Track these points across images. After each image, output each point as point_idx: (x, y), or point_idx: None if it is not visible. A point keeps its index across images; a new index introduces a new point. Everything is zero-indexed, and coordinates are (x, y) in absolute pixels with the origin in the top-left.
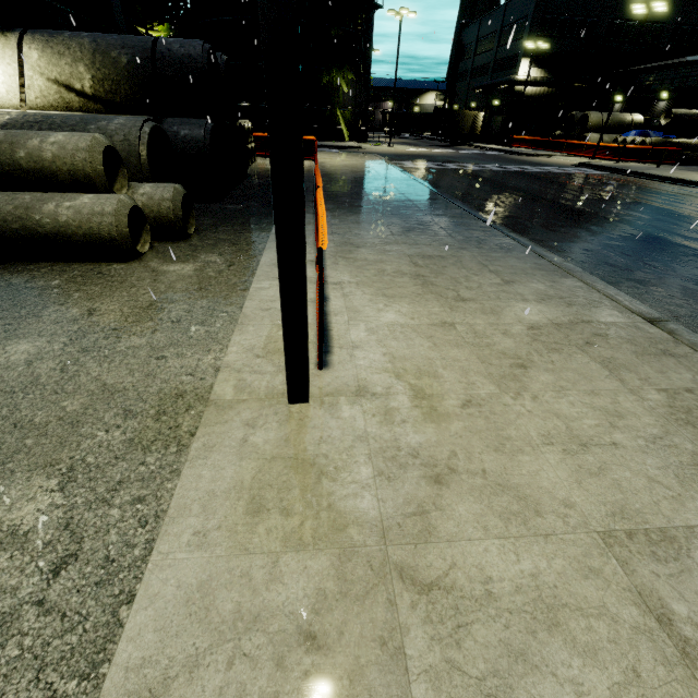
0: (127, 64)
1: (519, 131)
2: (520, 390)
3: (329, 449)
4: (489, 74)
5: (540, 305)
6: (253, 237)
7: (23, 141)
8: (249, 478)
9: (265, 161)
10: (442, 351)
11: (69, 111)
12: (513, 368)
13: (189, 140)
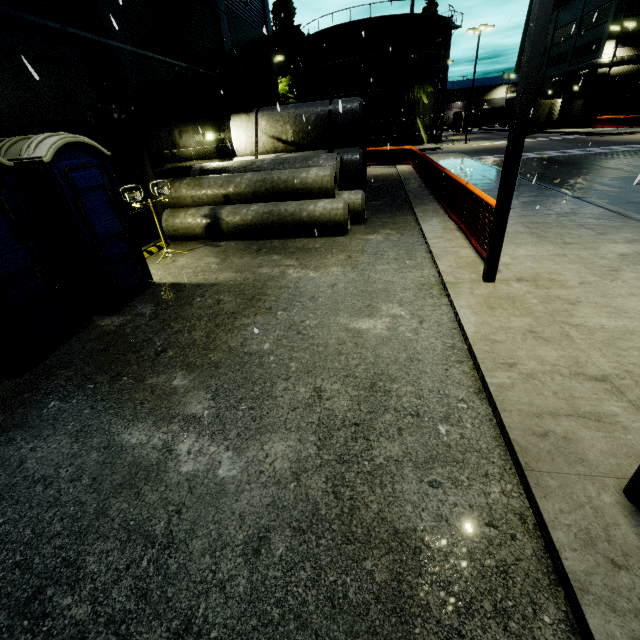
0: (314, 121)
1: (603, 111)
2: (614, 279)
3: (514, 295)
4: (567, 62)
5: (627, 245)
6: (403, 219)
7: (298, 175)
8: (482, 301)
9: (370, 169)
10: (561, 265)
11: (275, 153)
12: (608, 271)
13: (349, 162)
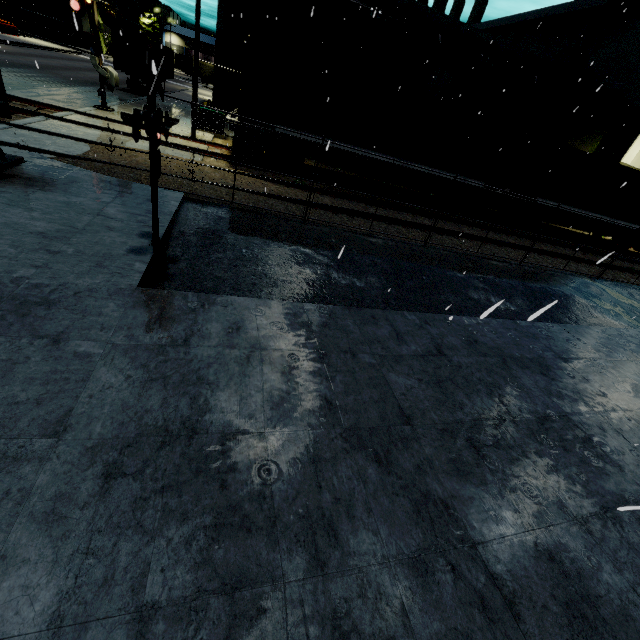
0: None
1: None
2: None
3: None
4: None
5: None
6: None
7: None
8: None
9: None
10: None
11: None
12: None
13: None
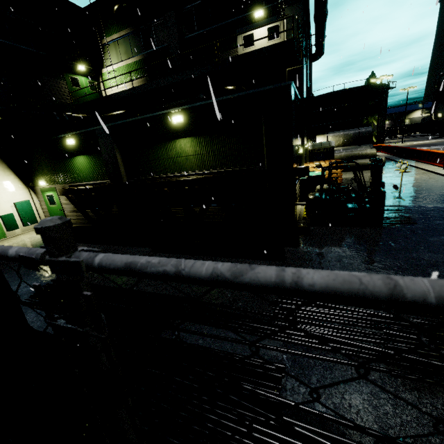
0: (352, 136)
1: None
2: None
3: None
4: None
5: None
6: None
7: (363, 151)
8: None
9: None
10: None
11: None
12: None
13: None
